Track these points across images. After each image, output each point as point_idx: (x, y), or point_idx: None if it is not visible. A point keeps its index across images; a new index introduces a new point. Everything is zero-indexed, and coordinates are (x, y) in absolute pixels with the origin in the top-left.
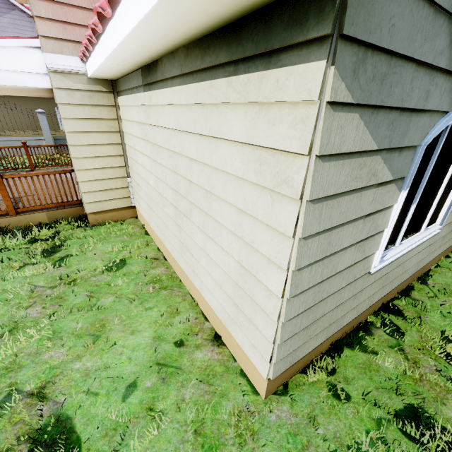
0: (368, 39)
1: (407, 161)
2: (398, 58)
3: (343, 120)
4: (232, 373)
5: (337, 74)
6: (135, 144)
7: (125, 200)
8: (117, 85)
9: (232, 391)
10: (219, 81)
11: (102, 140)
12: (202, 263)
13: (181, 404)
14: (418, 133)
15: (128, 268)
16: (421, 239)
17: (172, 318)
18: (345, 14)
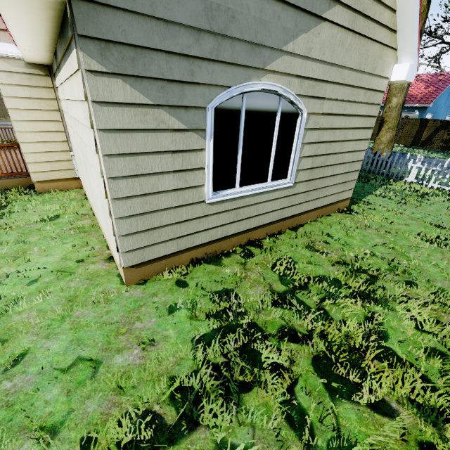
0: (103, 37)
1: (200, 117)
2: (144, 48)
3: (107, 82)
4: (111, 275)
5: (85, 55)
6: (67, 119)
7: (69, 171)
8: (53, 70)
9: (106, 283)
10: (68, 61)
11: (43, 117)
12: (96, 202)
13: (66, 289)
14: (199, 98)
15: (59, 220)
16: (264, 186)
17: (82, 248)
18: (76, 24)
